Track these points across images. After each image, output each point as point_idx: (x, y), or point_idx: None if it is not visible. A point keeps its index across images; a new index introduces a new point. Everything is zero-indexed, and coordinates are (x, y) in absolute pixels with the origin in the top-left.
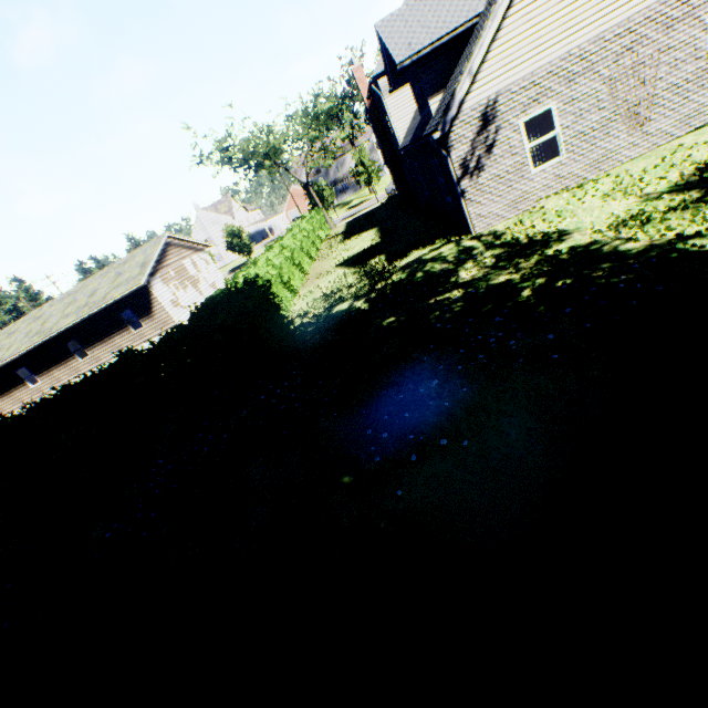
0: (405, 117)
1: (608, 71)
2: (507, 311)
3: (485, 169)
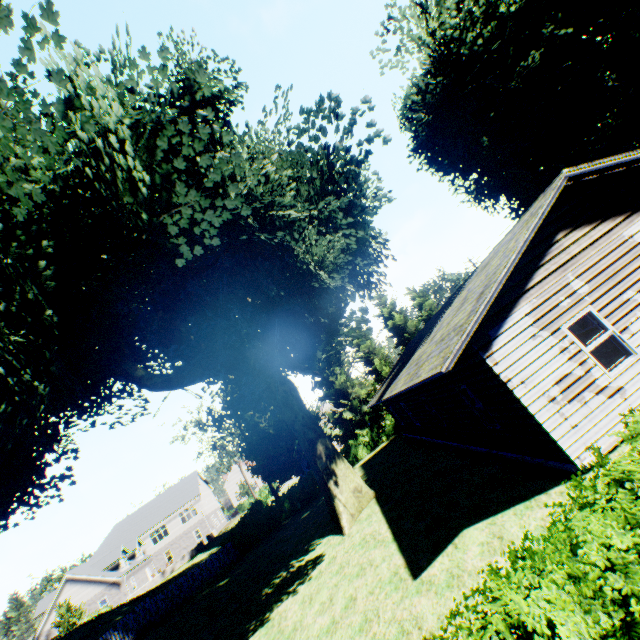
0: None
1: None
2: None
3: None
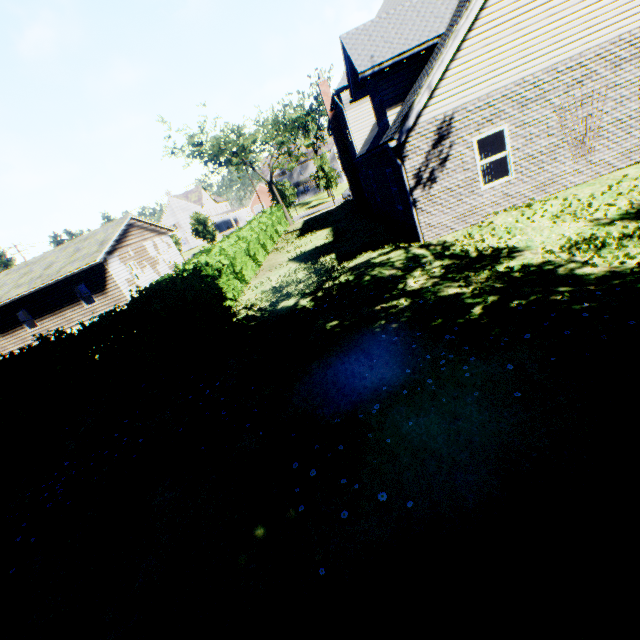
0: (363, 129)
1: (559, 100)
2: (458, 329)
3: (437, 181)
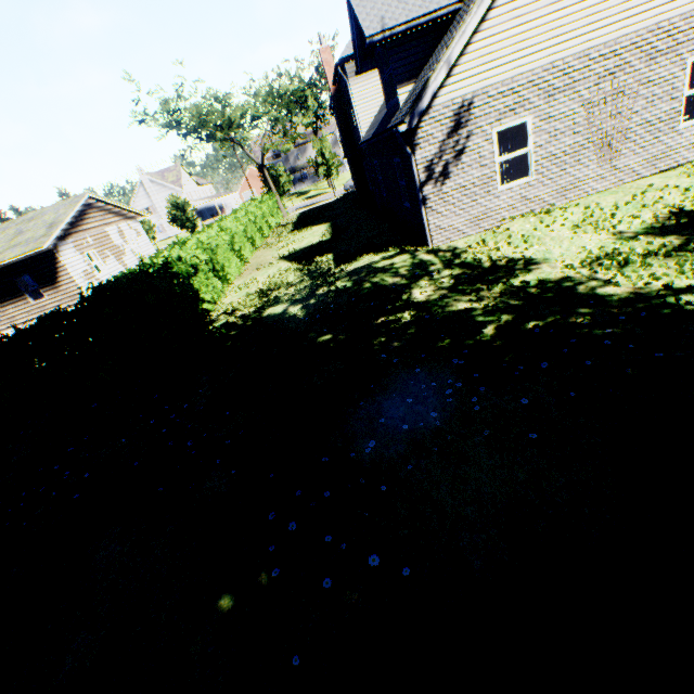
0: (370, 110)
1: (589, 93)
2: (467, 351)
3: (450, 177)
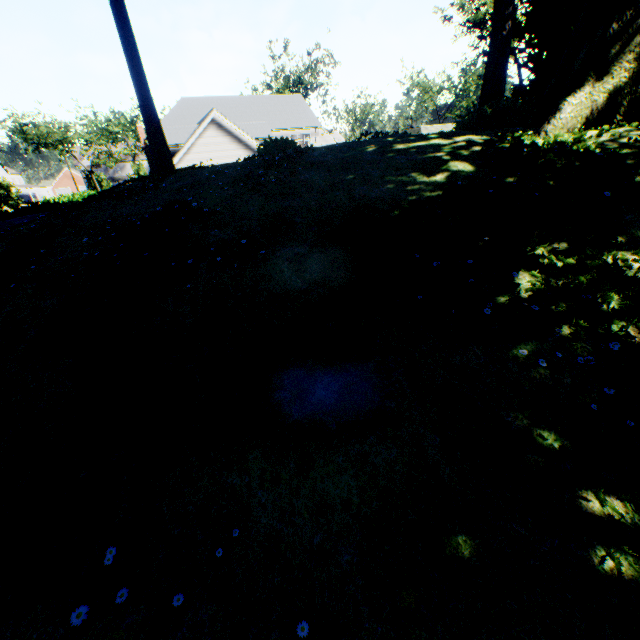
0: None
1: None
2: None
3: None
